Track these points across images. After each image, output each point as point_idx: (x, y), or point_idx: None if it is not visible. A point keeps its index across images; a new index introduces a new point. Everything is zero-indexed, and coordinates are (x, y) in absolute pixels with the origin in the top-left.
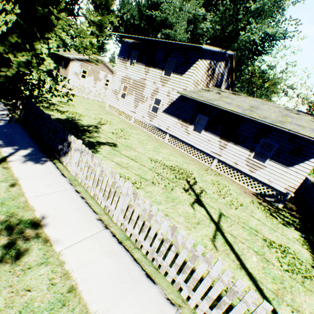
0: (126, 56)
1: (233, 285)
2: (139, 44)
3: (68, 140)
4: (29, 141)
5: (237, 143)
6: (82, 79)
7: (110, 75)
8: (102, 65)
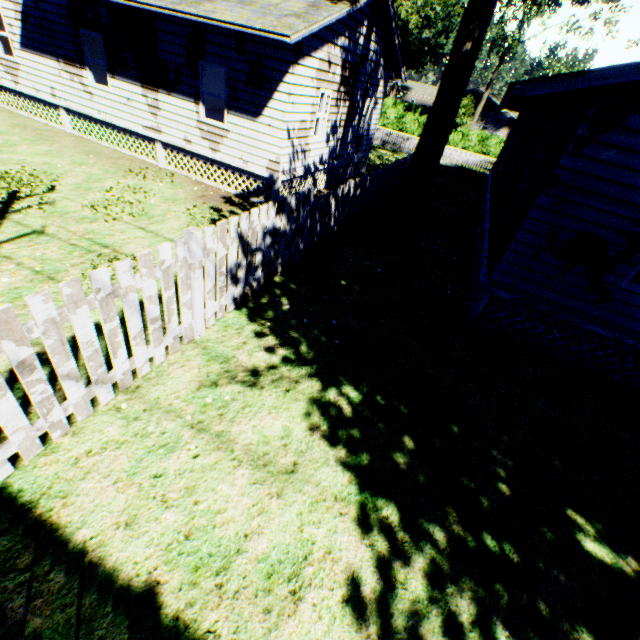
0: None
1: None
2: None
3: None
4: None
5: (171, 89)
6: None
7: None
8: None
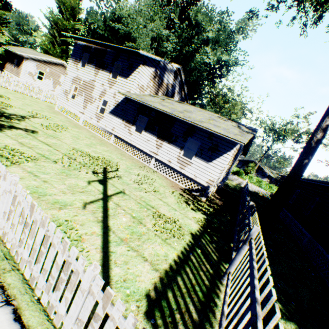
0: (78, 58)
1: (15, 192)
2: (90, 47)
3: None
4: None
5: (171, 142)
6: (38, 81)
7: None
8: (64, 69)
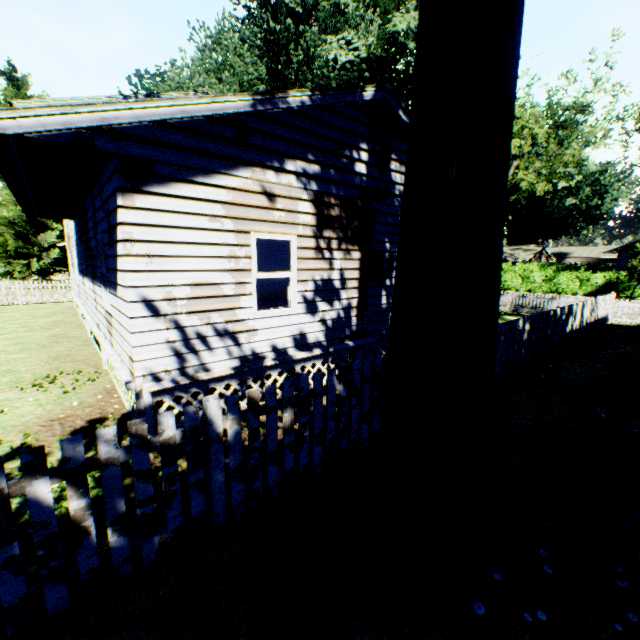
0: None
1: None
2: None
3: None
4: None
5: (96, 277)
6: None
7: None
8: None
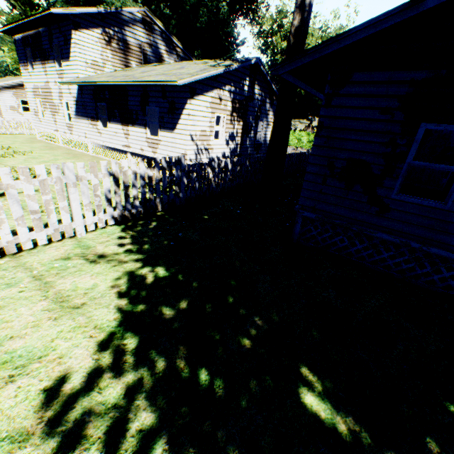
0: (24, 60)
1: None
2: (27, 38)
3: None
4: None
5: (134, 123)
6: (26, 114)
7: None
8: None
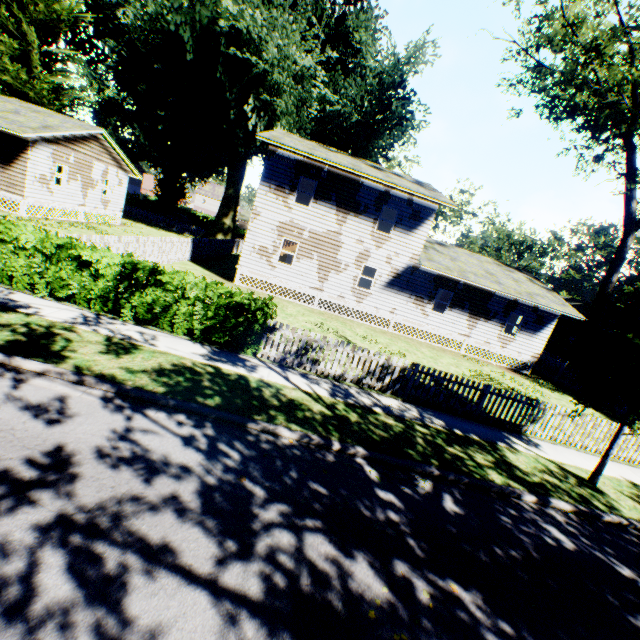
0: (285, 184)
1: None
2: (317, 168)
3: (539, 408)
4: (483, 426)
5: (488, 320)
6: (57, 191)
7: (112, 168)
8: (98, 147)
